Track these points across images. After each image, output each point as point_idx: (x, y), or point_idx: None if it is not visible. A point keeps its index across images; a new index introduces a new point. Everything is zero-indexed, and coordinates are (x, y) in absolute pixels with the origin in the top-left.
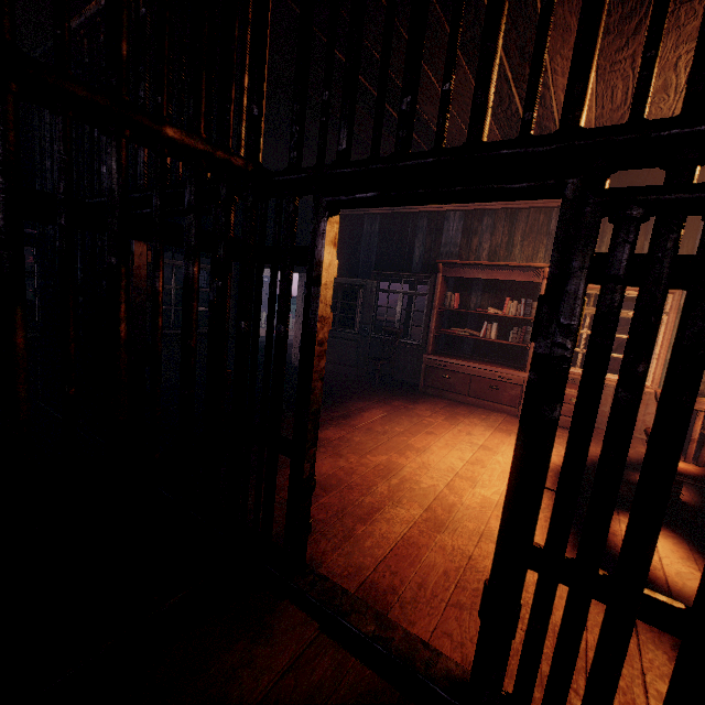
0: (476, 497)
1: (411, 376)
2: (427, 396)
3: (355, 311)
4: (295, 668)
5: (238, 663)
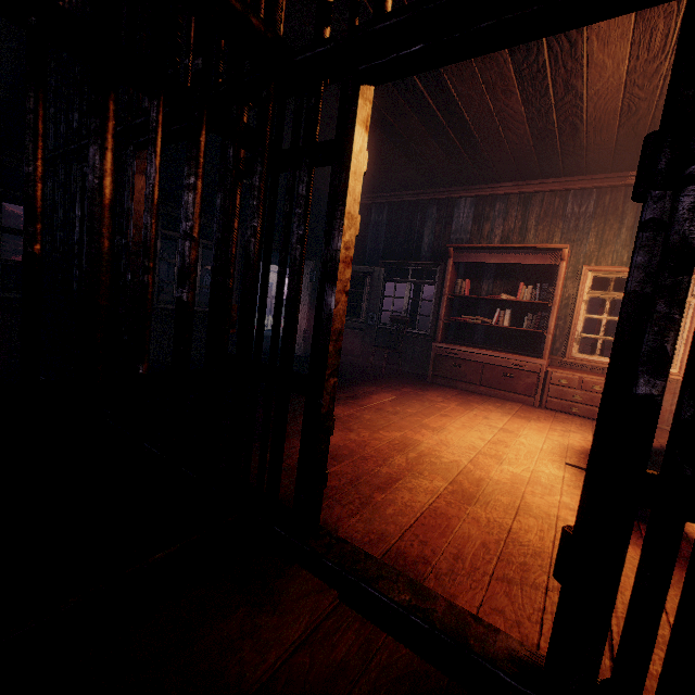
0: (505, 473)
1: (418, 367)
2: (437, 385)
3: (360, 301)
4: (311, 642)
5: (237, 633)
